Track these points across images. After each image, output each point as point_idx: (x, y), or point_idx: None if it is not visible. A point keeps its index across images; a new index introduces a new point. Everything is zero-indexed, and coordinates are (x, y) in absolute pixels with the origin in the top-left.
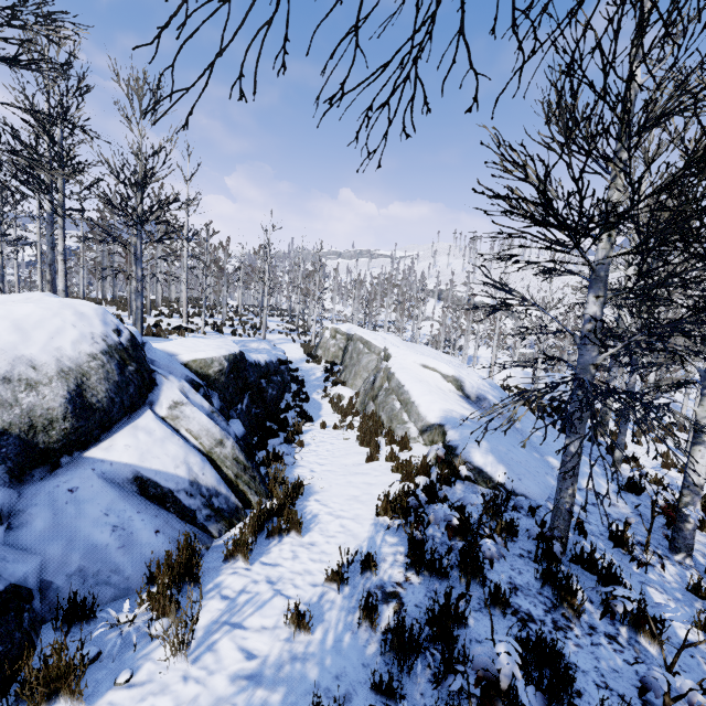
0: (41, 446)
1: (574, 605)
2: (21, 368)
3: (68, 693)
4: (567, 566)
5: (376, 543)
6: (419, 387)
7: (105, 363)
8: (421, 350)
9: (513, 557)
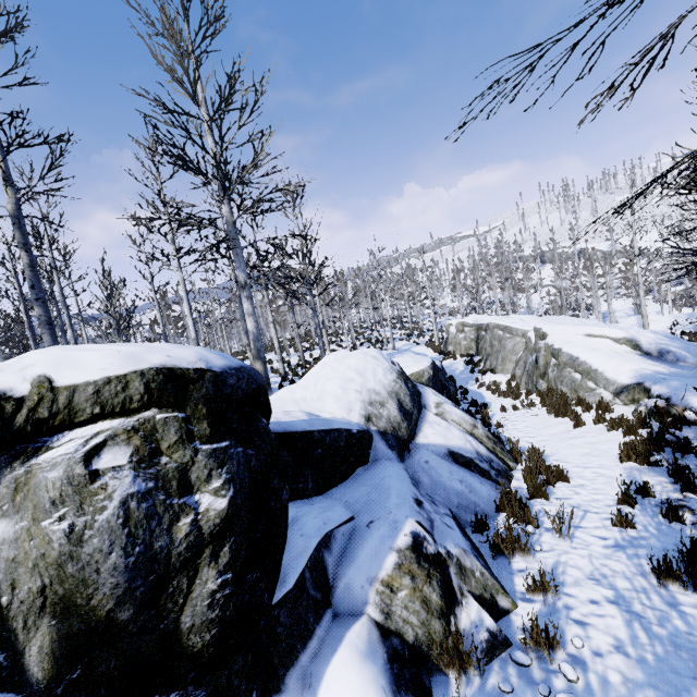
0: (402, 438)
1: None
2: (373, 396)
3: (520, 551)
4: None
5: (636, 479)
6: (596, 355)
7: (401, 384)
8: (561, 321)
9: None
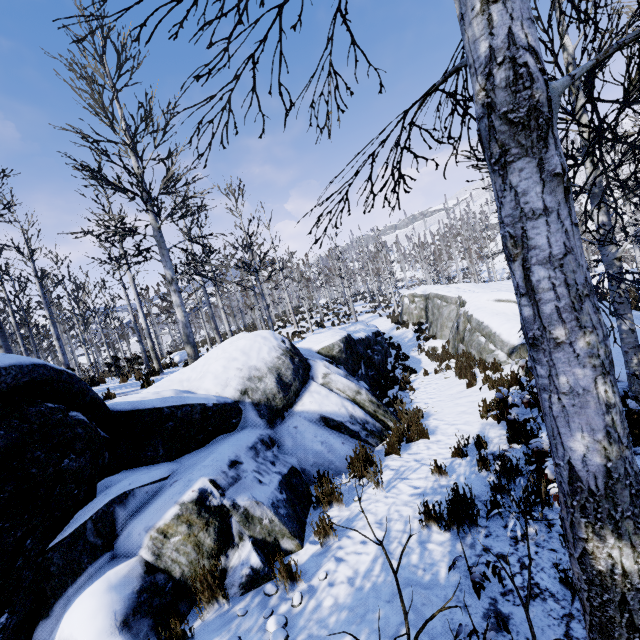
0: (275, 408)
1: None
2: (253, 372)
3: (336, 501)
4: None
5: (484, 433)
6: (496, 320)
7: (284, 360)
8: (497, 286)
9: None
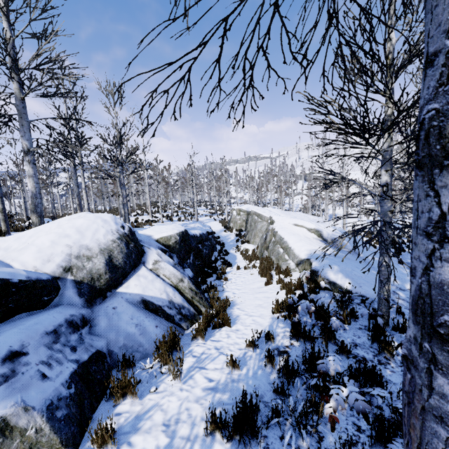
0: (97, 287)
1: (390, 350)
2: (83, 251)
3: (131, 394)
4: (390, 332)
5: (273, 327)
6: (293, 238)
7: (119, 244)
8: (295, 215)
9: (355, 329)
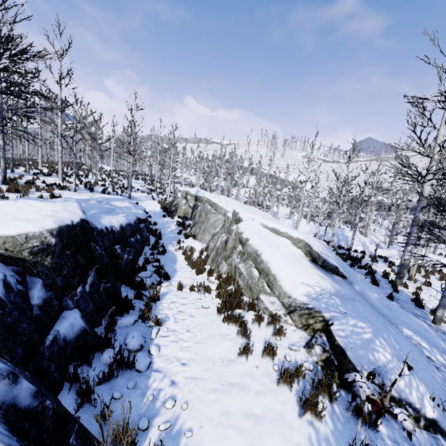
0: None
1: None
2: None
3: None
4: None
5: None
6: (280, 257)
7: None
8: (254, 211)
9: None
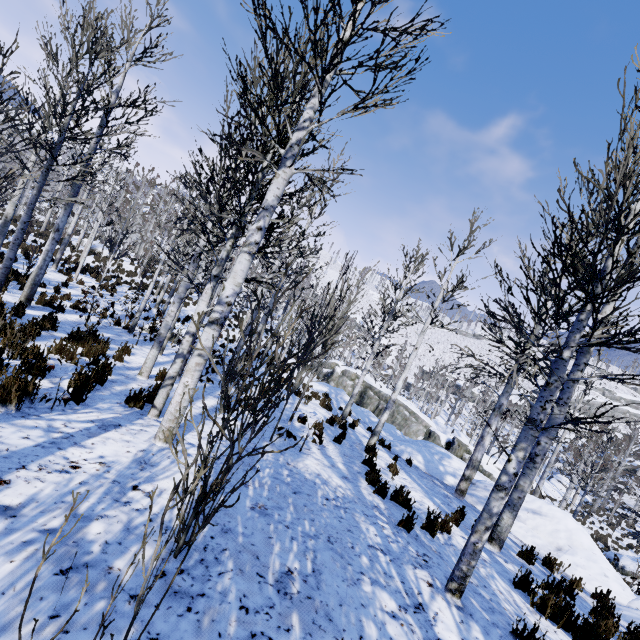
0: None
1: None
2: None
3: None
4: None
5: None
6: None
7: None
8: None
9: None
